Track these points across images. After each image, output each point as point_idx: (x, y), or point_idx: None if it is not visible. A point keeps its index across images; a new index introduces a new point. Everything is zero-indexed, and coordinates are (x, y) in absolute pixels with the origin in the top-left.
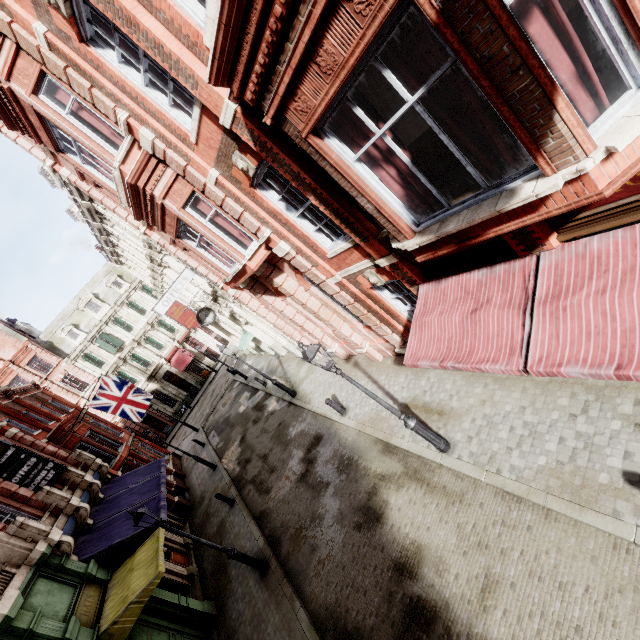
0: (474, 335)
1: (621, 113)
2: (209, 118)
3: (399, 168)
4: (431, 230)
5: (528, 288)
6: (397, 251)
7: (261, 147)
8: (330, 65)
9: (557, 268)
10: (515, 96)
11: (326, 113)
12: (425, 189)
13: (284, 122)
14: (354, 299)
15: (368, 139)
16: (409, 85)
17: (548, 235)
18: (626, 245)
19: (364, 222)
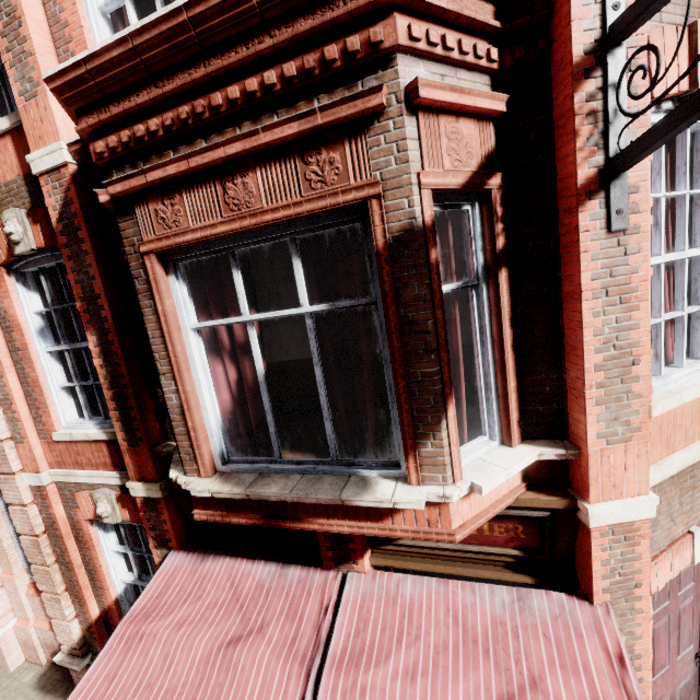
0: (216, 698)
1: (479, 453)
2: (16, 145)
3: (244, 374)
4: (241, 479)
5: (323, 626)
6: (171, 482)
7: (67, 228)
8: (240, 201)
9: (363, 606)
10: (417, 376)
11: (196, 248)
12: (260, 419)
13: (128, 215)
14: (47, 527)
15: (226, 317)
16: (310, 294)
17: (365, 551)
18: (439, 604)
19: (149, 415)
